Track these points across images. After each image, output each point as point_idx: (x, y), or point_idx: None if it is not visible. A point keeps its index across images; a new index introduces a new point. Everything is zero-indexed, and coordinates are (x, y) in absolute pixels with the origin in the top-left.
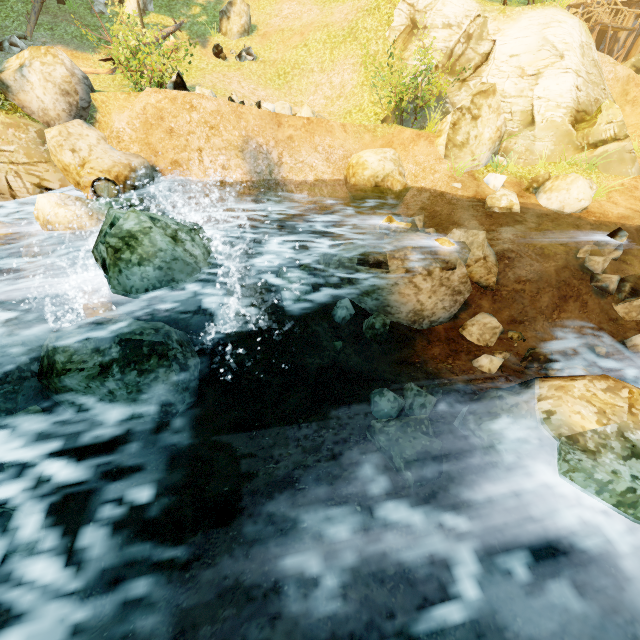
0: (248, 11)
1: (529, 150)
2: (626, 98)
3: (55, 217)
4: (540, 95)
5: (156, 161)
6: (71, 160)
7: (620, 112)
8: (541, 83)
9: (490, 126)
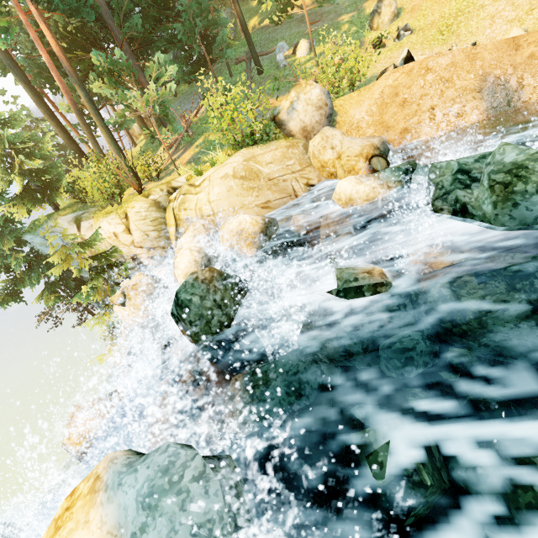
0: None
1: None
2: None
3: (356, 194)
4: None
5: (386, 136)
6: (331, 156)
7: None
8: None
9: None
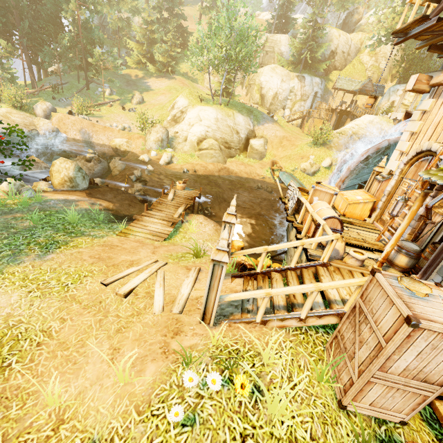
0: (141, 97)
1: (182, 149)
2: (281, 144)
3: None
4: (191, 132)
5: (61, 131)
6: (37, 126)
7: (212, 141)
8: (192, 128)
9: (154, 136)
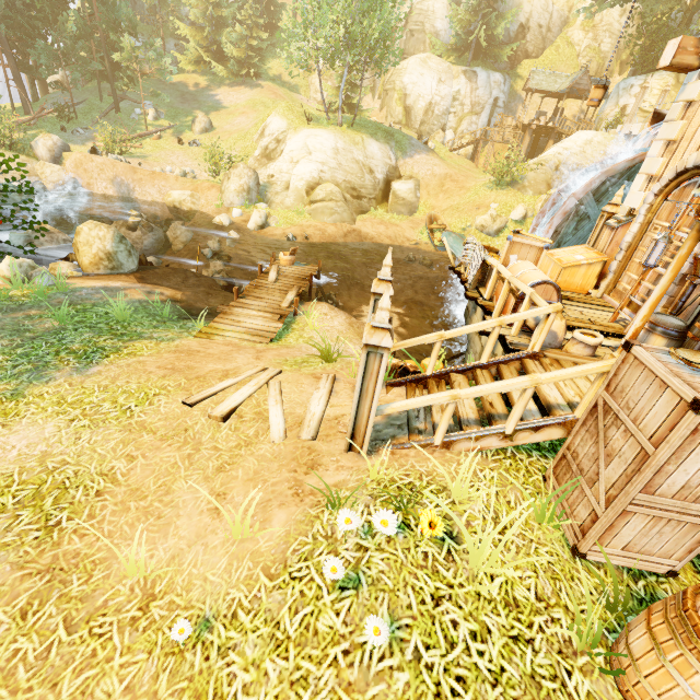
0: (208, 121)
1: (282, 203)
2: (442, 189)
3: None
4: (295, 173)
5: (81, 182)
6: (42, 176)
7: (331, 186)
8: (297, 167)
9: (235, 184)
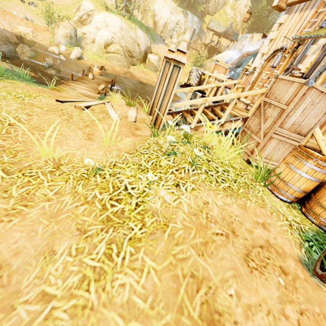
0: None
1: (90, 49)
2: None
3: None
4: (98, 35)
5: None
6: None
7: (118, 46)
8: (99, 32)
9: (62, 31)
